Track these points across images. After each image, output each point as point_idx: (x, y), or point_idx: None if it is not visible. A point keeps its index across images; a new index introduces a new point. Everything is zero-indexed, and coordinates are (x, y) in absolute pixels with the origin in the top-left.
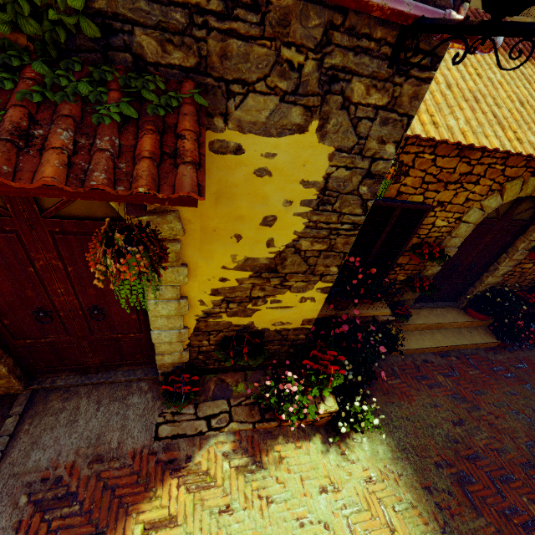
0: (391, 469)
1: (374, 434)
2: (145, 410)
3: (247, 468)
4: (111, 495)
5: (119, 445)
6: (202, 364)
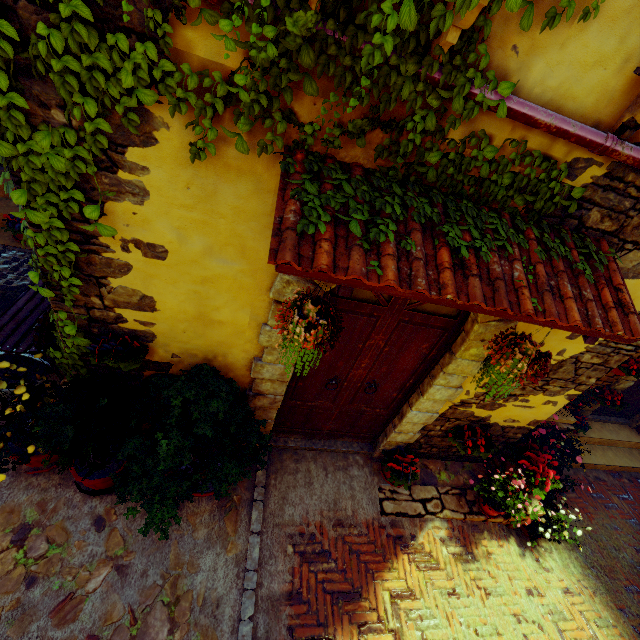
0: (584, 584)
1: (560, 546)
2: (367, 483)
3: (462, 557)
4: (357, 559)
5: (353, 514)
6: (416, 447)
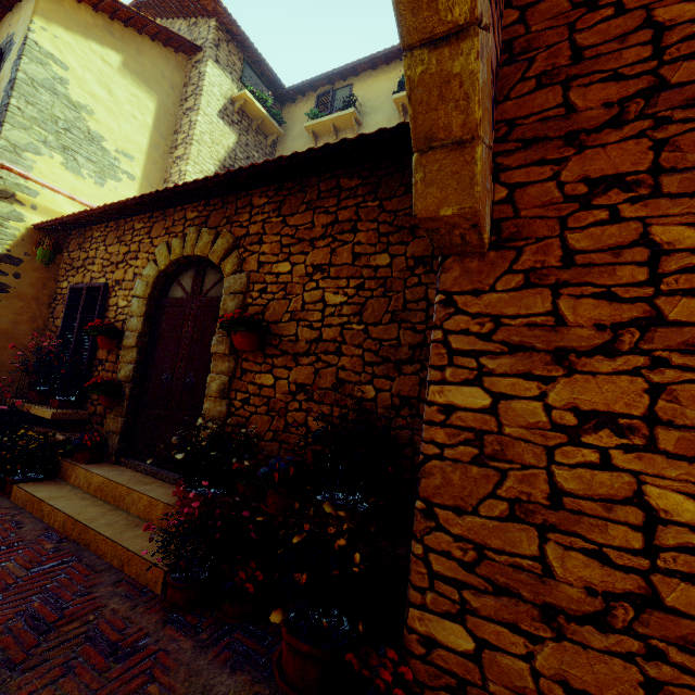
0: None
1: None
2: None
3: None
4: None
5: None
6: None
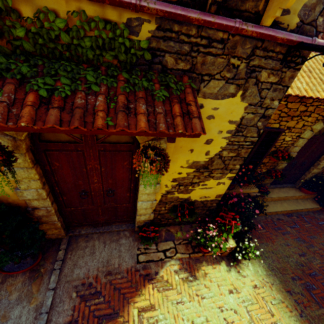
0: (267, 281)
1: (254, 261)
2: (130, 246)
3: (188, 279)
4: (118, 293)
5: (119, 266)
6: (158, 221)
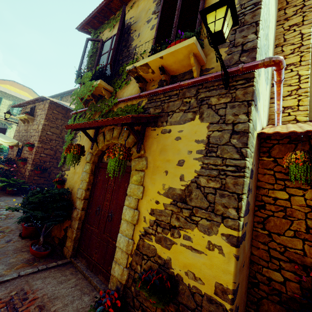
0: None
1: None
2: (82, 308)
3: None
4: None
5: (53, 311)
6: (131, 303)
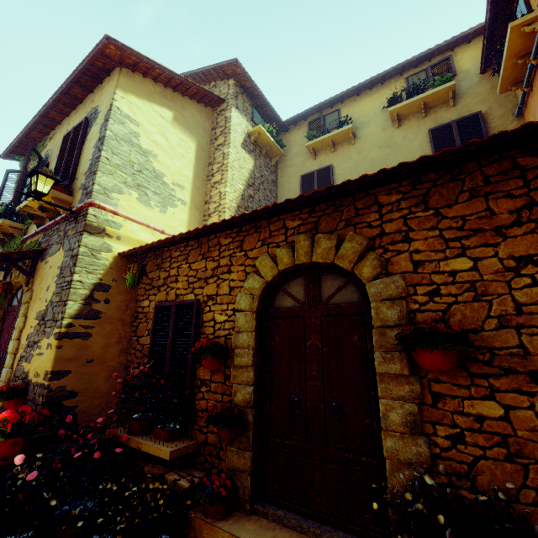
0: None
1: None
2: None
3: None
4: None
5: None
6: None
